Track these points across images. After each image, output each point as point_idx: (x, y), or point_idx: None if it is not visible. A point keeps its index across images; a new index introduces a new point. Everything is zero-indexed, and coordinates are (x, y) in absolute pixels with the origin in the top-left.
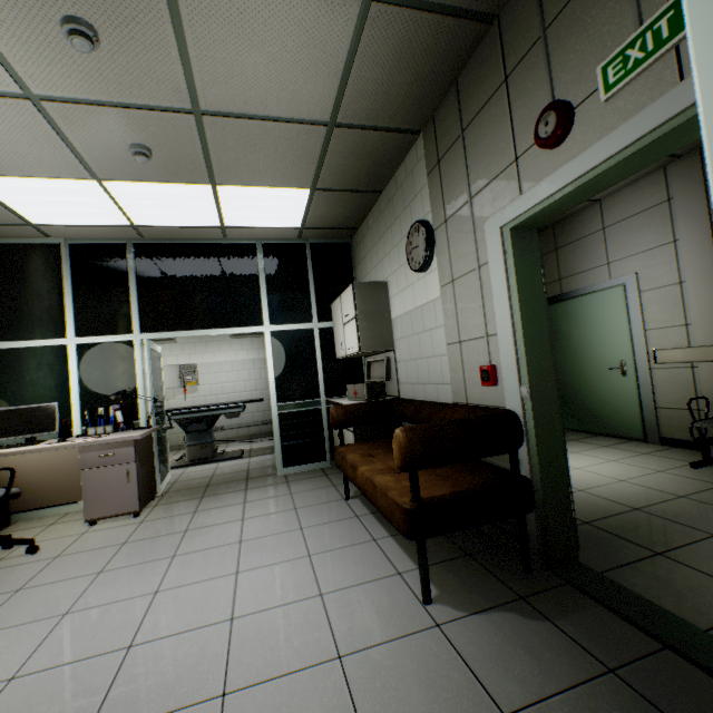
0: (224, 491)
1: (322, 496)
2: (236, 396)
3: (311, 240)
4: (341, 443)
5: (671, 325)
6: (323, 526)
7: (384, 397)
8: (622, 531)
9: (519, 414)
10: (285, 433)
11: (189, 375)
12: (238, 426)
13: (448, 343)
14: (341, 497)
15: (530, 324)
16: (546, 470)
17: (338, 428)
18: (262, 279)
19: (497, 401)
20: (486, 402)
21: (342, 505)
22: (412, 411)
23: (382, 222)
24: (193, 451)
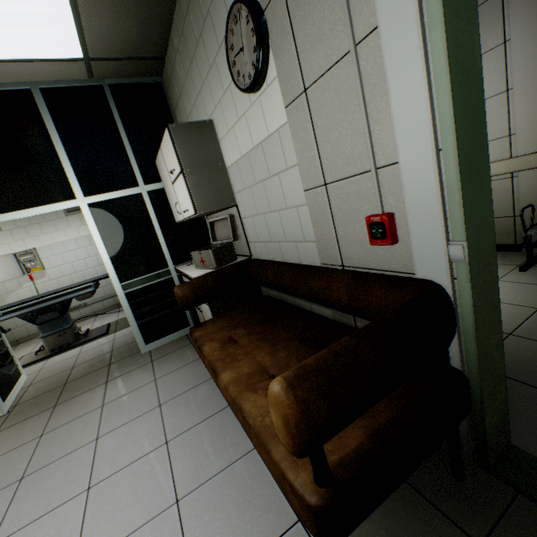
0: (81, 391)
1: (189, 377)
2: (91, 271)
3: (108, 80)
4: (196, 324)
5: (494, 139)
6: (192, 432)
7: (235, 259)
8: (519, 373)
9: (444, 286)
10: (139, 311)
11: (31, 262)
12: (102, 298)
13: (307, 189)
14: (209, 375)
15: (466, 134)
16: (484, 357)
17: (188, 309)
18: (55, 138)
19: (396, 264)
20: (375, 265)
21: (211, 388)
22: (271, 277)
23: (189, 34)
24: (51, 341)
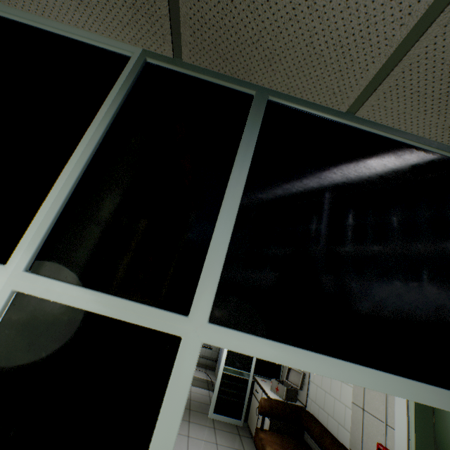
0: None
1: None
2: None
3: None
4: (261, 427)
5: None
6: None
7: (295, 401)
8: None
9: None
10: (222, 388)
11: None
12: None
13: (353, 402)
14: None
15: (421, 440)
16: None
17: (262, 415)
18: None
19: None
20: None
21: None
22: (316, 433)
23: None
24: None
